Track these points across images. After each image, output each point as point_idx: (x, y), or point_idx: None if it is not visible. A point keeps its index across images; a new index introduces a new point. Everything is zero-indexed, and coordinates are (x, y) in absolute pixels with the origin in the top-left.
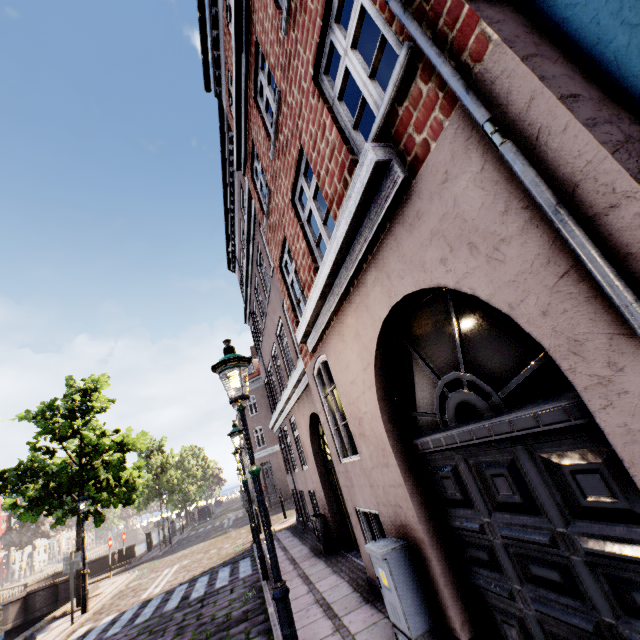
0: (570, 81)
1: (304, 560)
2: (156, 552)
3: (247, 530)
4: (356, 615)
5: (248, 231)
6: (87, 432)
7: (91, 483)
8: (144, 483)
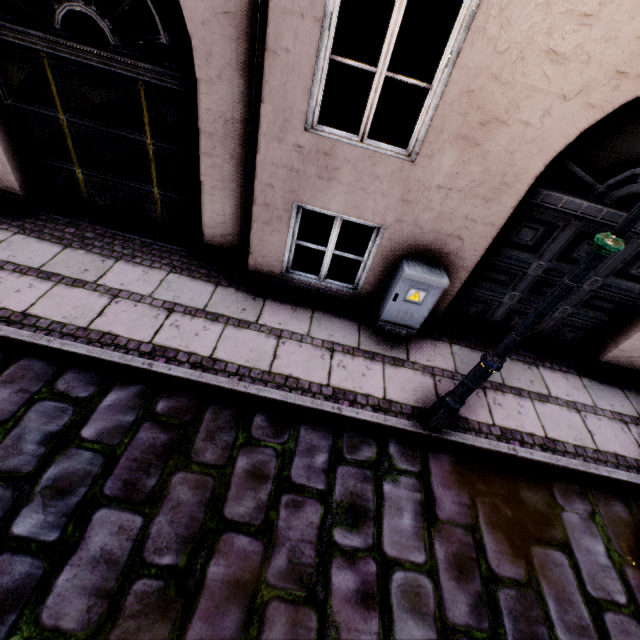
0: None
1: None
2: None
3: None
4: (276, 315)
5: None
6: None
7: None
8: None
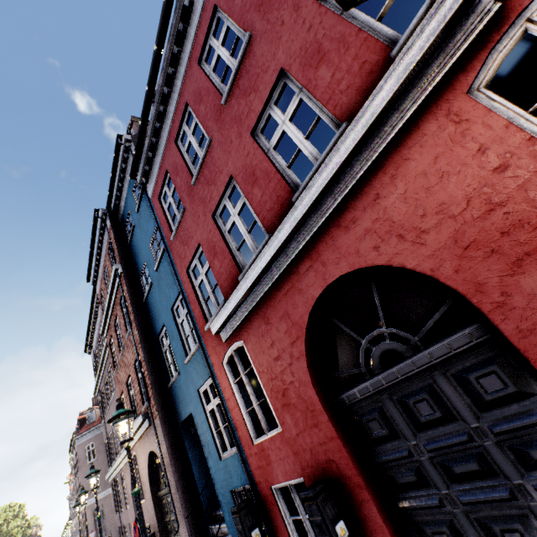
0: (168, 429)
1: None
2: None
3: None
4: None
5: (104, 353)
6: None
7: None
8: None
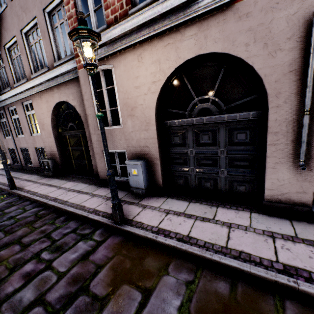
0: None
1: (39, 179)
2: None
3: None
4: (100, 191)
5: None
6: None
7: None
8: None
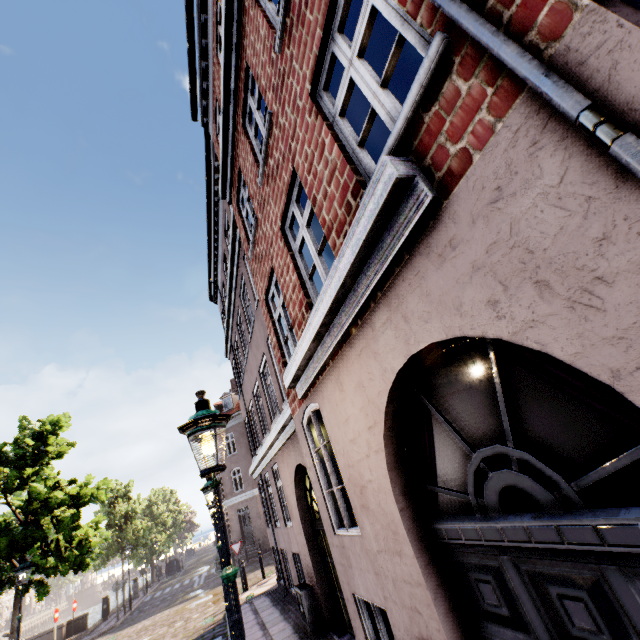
0: None
1: None
2: (112, 622)
3: (220, 593)
4: None
5: (232, 261)
6: (36, 484)
7: (37, 545)
8: (101, 542)
